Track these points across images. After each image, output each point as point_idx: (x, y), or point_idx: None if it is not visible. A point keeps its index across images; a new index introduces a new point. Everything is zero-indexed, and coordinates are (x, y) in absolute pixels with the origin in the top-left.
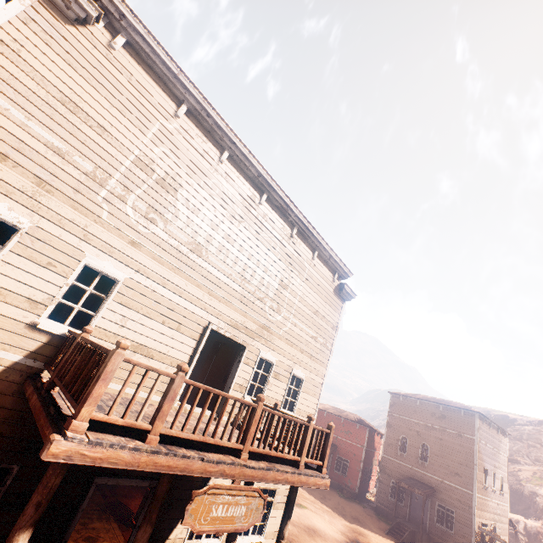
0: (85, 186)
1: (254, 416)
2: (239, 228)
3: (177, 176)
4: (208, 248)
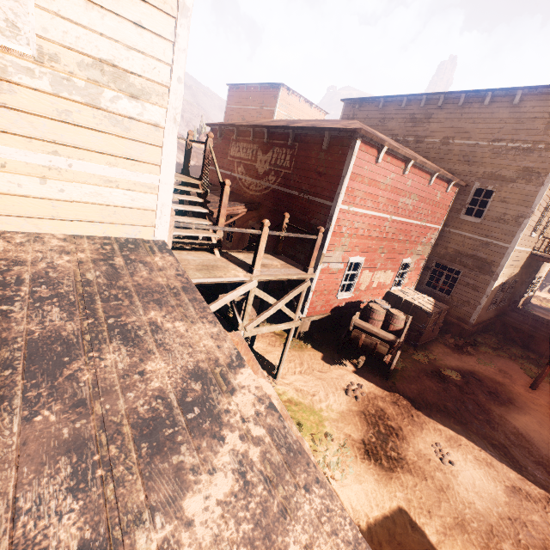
0: None
1: None
2: None
3: None
4: None
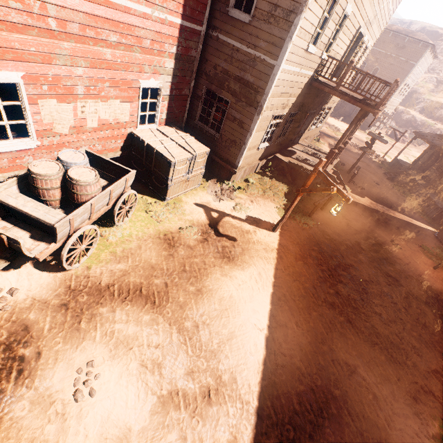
0: None
1: (393, 92)
2: None
3: None
4: None
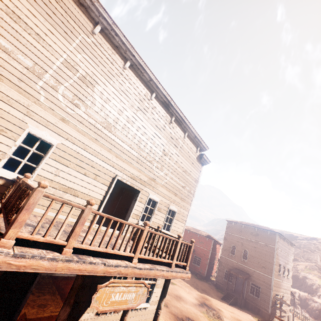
0: (26, 77)
1: (142, 235)
2: (137, 114)
3: (94, 75)
4: (115, 126)
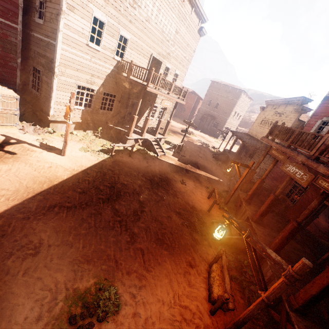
0: None
1: (172, 86)
2: (163, 3)
3: None
4: (151, 18)
